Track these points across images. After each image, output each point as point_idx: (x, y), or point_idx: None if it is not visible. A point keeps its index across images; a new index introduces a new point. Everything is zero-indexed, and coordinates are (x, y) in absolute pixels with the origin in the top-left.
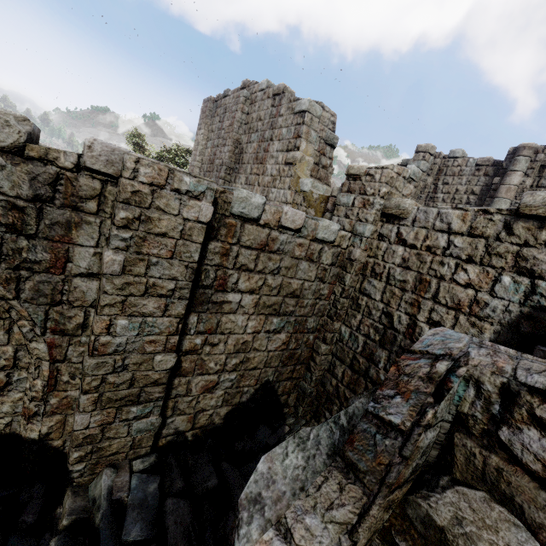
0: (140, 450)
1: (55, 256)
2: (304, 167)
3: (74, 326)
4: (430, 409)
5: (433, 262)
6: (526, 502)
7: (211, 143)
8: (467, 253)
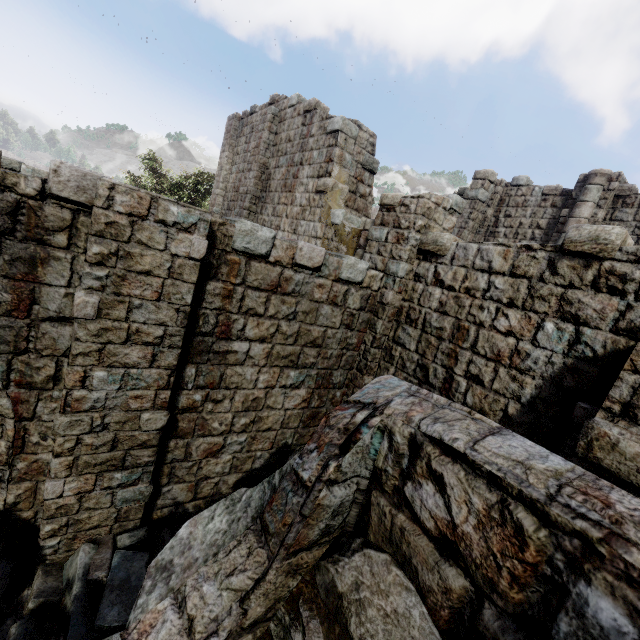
0: (127, 524)
1: (17, 297)
2: (336, 196)
3: (44, 378)
4: (332, 463)
5: (472, 306)
6: (421, 563)
7: (236, 168)
8: (509, 296)
